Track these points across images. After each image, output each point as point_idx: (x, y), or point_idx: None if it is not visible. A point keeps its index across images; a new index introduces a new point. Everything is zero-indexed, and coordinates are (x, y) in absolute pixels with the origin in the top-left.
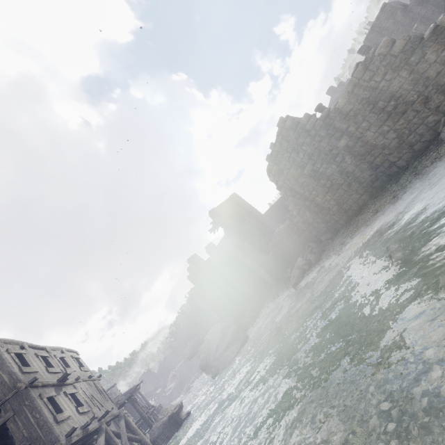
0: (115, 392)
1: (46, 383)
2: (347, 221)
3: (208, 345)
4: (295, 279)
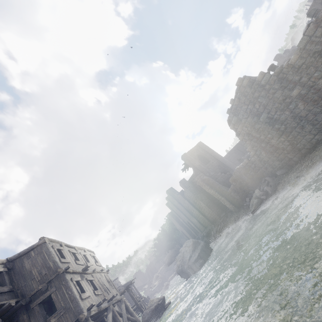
0: (117, 283)
1: (75, 271)
2: (300, 158)
3: (183, 256)
4: (253, 206)
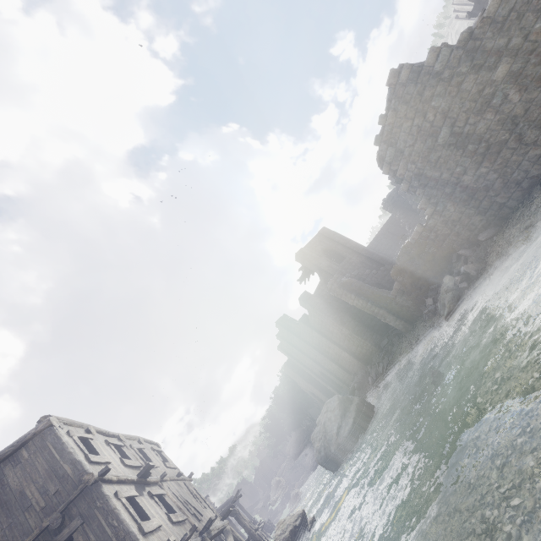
0: None
1: (123, 478)
2: (522, 199)
3: (325, 429)
4: (447, 306)
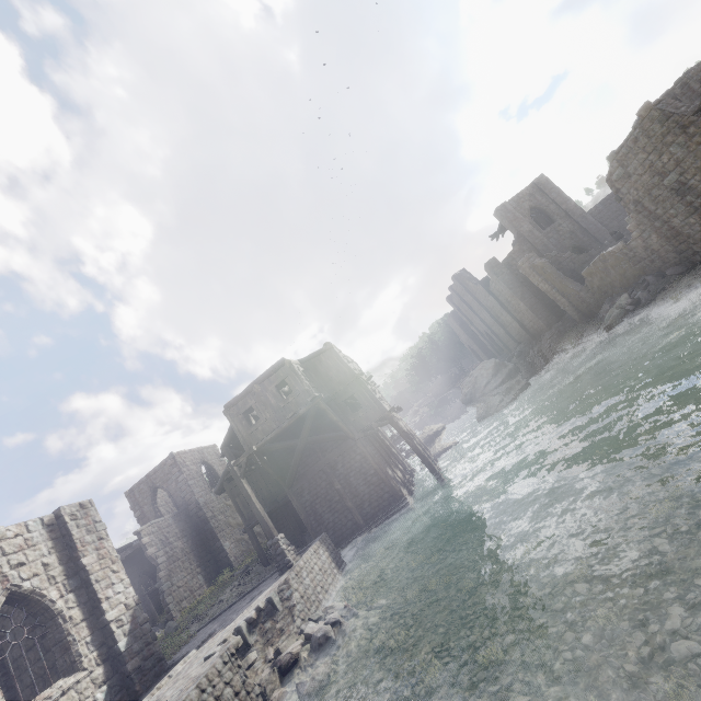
0: None
1: (364, 379)
2: None
3: (475, 381)
4: (610, 320)
